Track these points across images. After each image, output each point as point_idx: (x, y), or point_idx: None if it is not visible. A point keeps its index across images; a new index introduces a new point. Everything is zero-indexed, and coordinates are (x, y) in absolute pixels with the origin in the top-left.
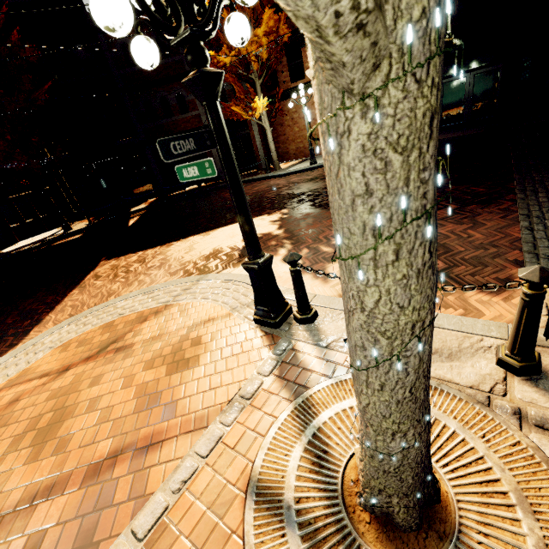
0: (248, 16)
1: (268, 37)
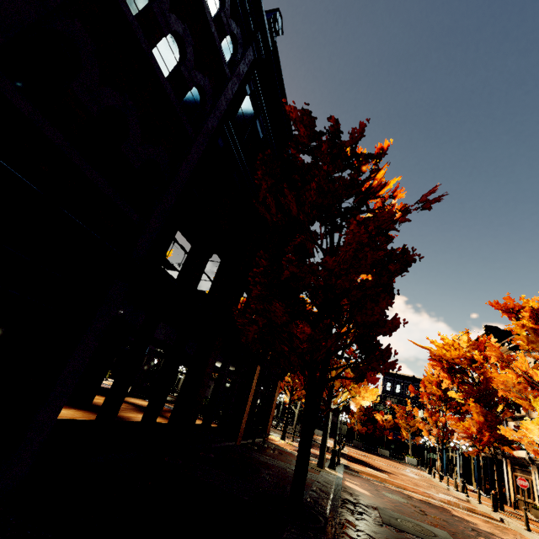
0: None
1: None
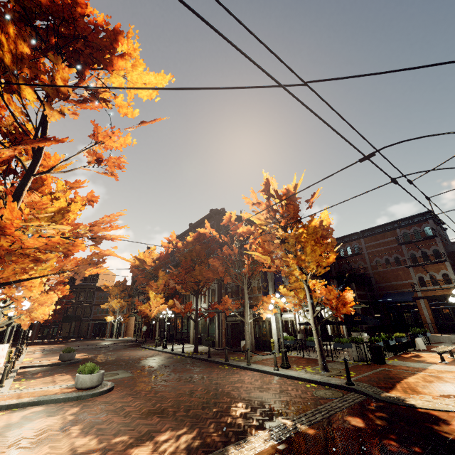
0: (117, 298)
1: (119, 303)
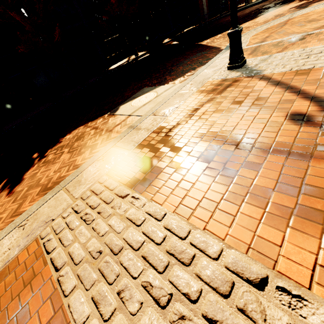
0: None
1: None
